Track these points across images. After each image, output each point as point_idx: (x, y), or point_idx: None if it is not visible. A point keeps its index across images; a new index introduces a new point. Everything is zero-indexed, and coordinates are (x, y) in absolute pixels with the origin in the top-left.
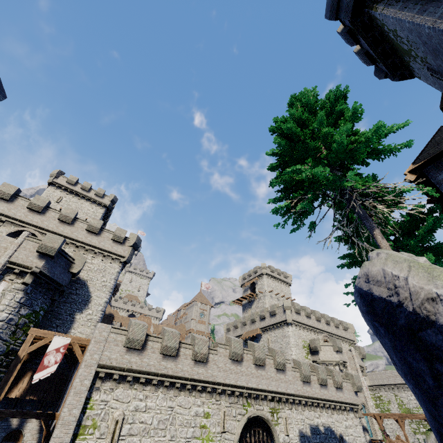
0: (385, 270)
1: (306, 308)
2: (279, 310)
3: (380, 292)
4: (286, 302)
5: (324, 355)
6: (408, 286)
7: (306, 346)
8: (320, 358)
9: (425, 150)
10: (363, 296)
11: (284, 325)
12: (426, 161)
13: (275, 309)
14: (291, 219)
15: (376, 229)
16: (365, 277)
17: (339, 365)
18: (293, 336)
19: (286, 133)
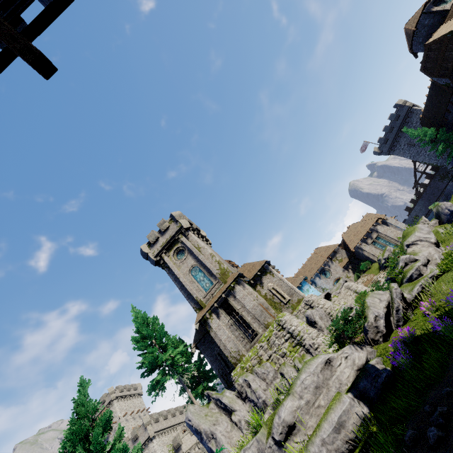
0: (190, 416)
1: (163, 411)
2: (140, 431)
3: (190, 423)
4: (145, 419)
5: (186, 445)
6: (193, 421)
7: (171, 448)
8: (183, 451)
9: (196, 334)
10: (188, 424)
11: (149, 443)
12: (196, 344)
13: (137, 432)
14: (157, 395)
15: (187, 388)
16: (187, 418)
17: (197, 445)
18: (158, 447)
19: (148, 360)
